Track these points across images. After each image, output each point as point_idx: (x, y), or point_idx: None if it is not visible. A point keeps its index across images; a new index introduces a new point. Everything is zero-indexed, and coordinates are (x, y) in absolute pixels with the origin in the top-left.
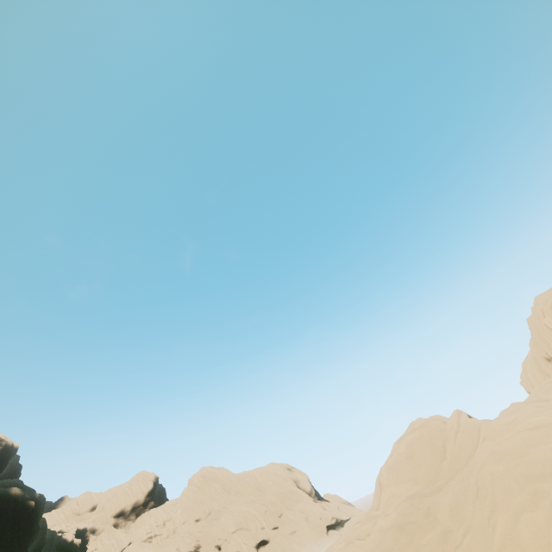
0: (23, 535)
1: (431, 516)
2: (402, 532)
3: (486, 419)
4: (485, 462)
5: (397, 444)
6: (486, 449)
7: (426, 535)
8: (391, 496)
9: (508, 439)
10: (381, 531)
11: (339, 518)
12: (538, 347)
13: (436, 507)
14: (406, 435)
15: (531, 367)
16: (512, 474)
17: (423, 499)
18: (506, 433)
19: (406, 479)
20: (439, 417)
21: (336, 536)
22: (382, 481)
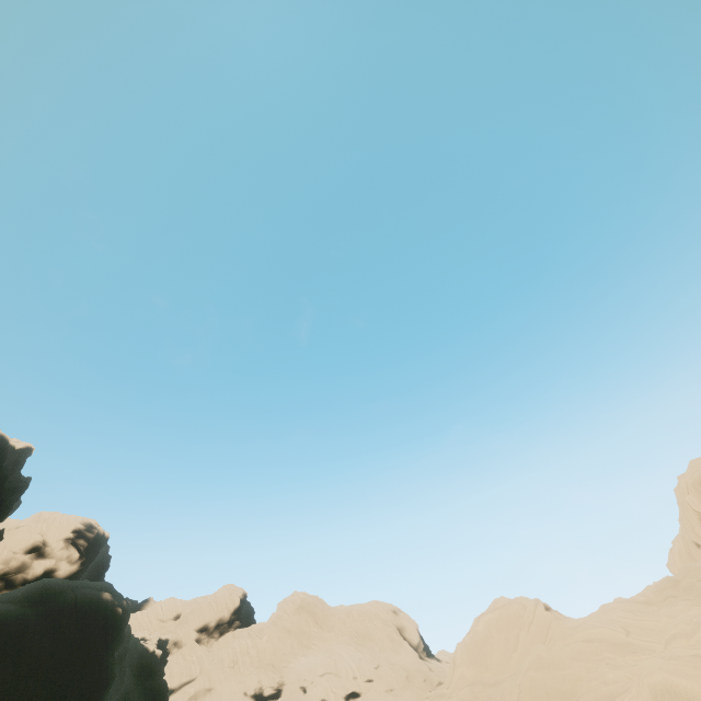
0: (111, 640)
1: None
2: None
3: (557, 617)
4: (530, 666)
5: (476, 621)
6: (535, 653)
7: None
8: (460, 677)
9: (564, 646)
10: None
11: None
12: (684, 526)
13: (489, 700)
14: (486, 613)
15: (680, 549)
16: (545, 685)
17: (483, 689)
18: (568, 638)
19: (478, 663)
20: (523, 600)
21: None
22: (456, 659)
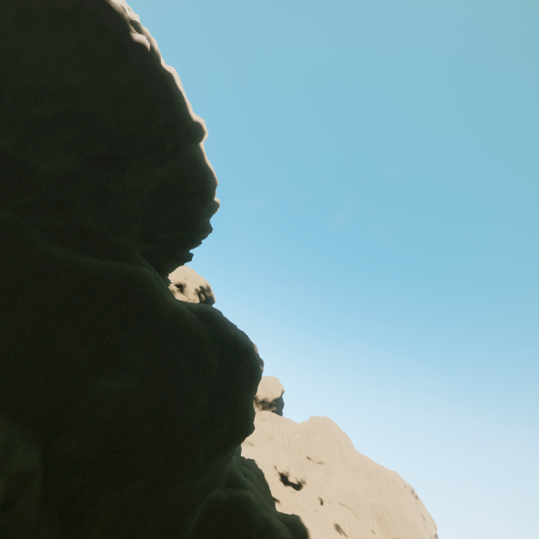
0: (253, 391)
1: None
2: None
3: None
4: None
5: None
6: None
7: None
8: None
9: None
10: None
11: None
12: None
13: None
14: None
15: None
16: None
17: None
18: None
19: None
20: None
21: None
22: None
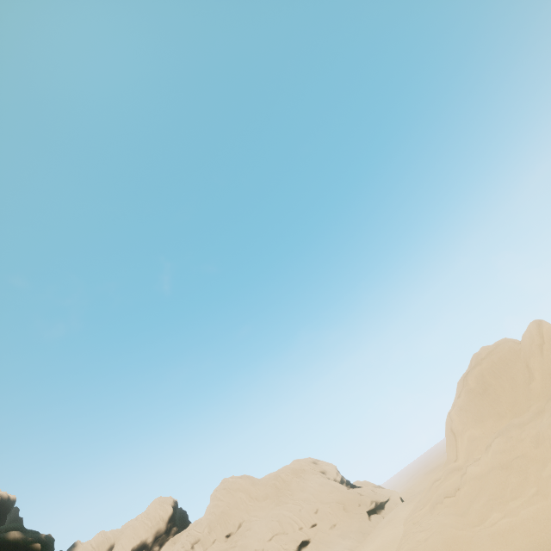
0: None
1: (546, 441)
2: (508, 472)
3: None
4: None
5: (462, 382)
6: None
7: (547, 464)
8: (472, 440)
9: None
10: (477, 479)
11: (378, 501)
12: None
13: None
14: (472, 368)
15: None
16: None
17: (524, 428)
18: None
19: (486, 416)
20: (507, 339)
21: (379, 519)
22: (455, 427)
